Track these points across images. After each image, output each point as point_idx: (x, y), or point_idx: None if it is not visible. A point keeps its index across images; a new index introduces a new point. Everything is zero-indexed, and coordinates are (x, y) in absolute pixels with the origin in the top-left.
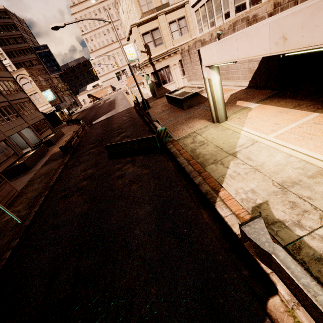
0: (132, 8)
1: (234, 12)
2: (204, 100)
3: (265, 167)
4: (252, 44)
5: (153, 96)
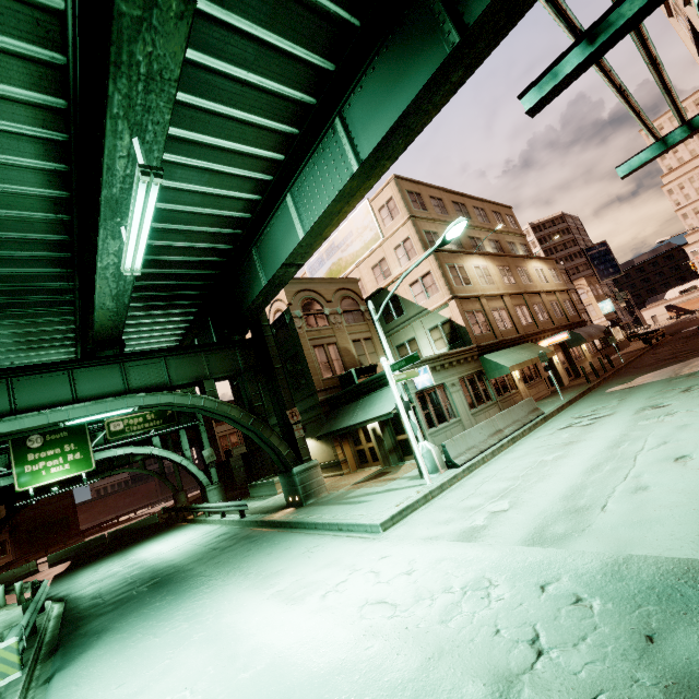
0: None
1: None
2: None
3: None
4: None
5: None
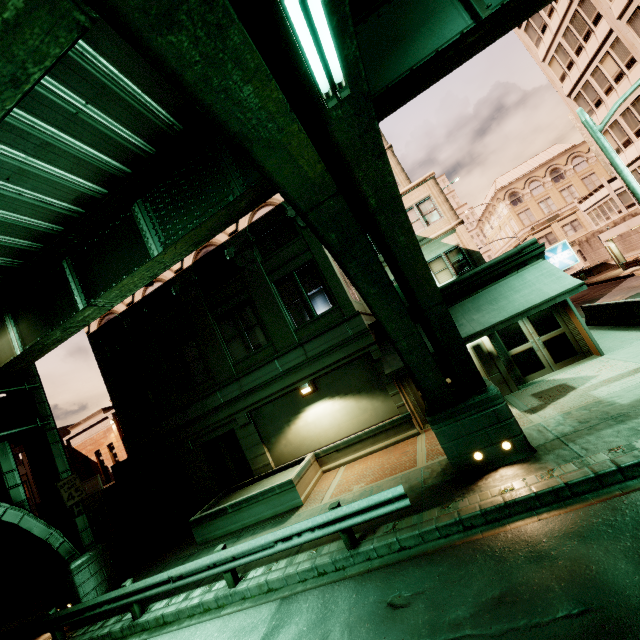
0: (511, 223)
1: (625, 209)
2: (612, 266)
3: None
4: (620, 229)
5: None
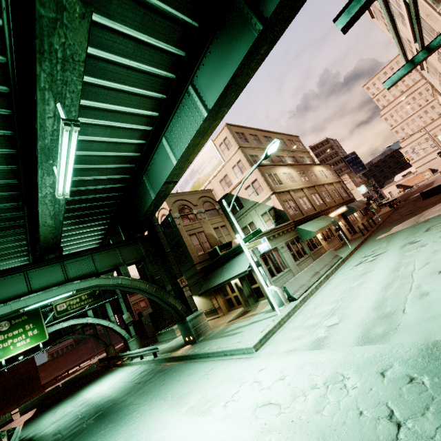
0: None
1: None
2: None
3: None
4: None
5: None
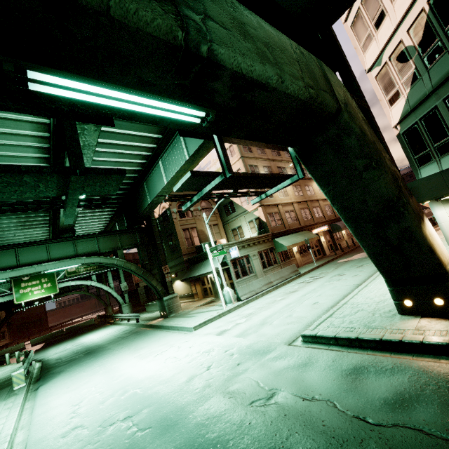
0: None
1: None
2: None
3: None
4: None
5: None
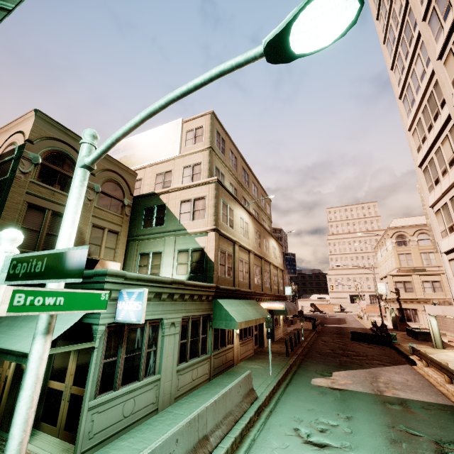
0: (392, 259)
1: None
2: None
3: (441, 357)
4: (438, 310)
5: (394, 328)
